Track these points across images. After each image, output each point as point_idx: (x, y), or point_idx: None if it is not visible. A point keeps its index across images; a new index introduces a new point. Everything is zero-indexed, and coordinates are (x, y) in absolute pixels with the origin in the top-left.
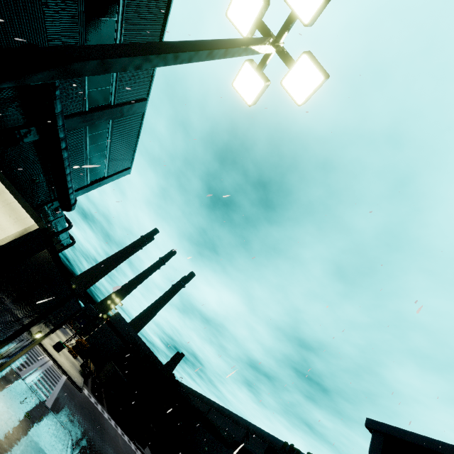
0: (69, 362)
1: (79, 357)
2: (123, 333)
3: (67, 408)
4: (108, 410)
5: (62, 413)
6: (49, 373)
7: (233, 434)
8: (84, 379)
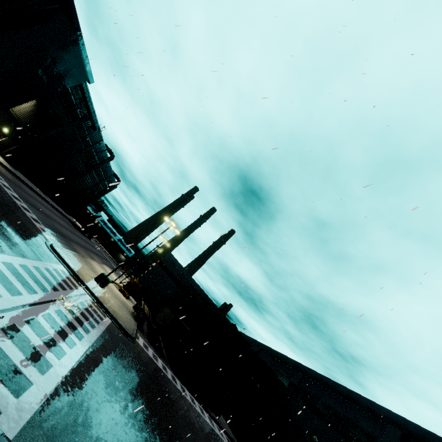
0: (119, 302)
1: (132, 298)
2: (176, 275)
3: (100, 388)
4: (170, 364)
5: (83, 409)
6: (75, 313)
7: (366, 429)
8: (138, 323)
